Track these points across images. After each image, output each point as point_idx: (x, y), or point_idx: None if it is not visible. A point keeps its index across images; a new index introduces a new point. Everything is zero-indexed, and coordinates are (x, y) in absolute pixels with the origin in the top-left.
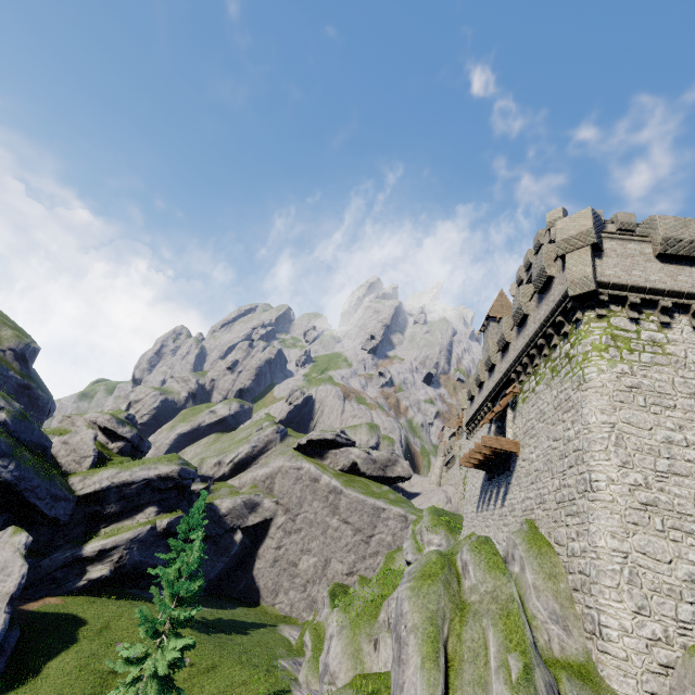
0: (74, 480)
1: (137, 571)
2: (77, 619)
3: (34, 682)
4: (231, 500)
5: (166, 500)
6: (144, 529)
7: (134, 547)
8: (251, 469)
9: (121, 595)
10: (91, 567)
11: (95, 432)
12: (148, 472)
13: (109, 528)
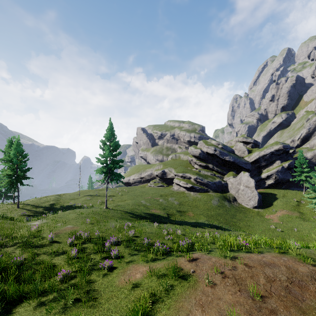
0: (246, 158)
1: (282, 181)
2: (272, 194)
3: (273, 206)
4: (311, 152)
5: (282, 157)
6: (279, 168)
7: (278, 174)
8: (313, 138)
9: (280, 189)
10: (266, 181)
11: (242, 143)
12: (270, 150)
13: (265, 170)
